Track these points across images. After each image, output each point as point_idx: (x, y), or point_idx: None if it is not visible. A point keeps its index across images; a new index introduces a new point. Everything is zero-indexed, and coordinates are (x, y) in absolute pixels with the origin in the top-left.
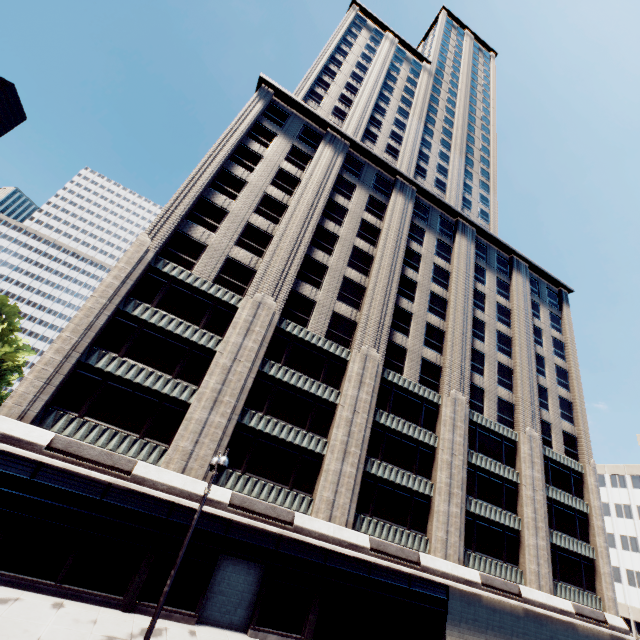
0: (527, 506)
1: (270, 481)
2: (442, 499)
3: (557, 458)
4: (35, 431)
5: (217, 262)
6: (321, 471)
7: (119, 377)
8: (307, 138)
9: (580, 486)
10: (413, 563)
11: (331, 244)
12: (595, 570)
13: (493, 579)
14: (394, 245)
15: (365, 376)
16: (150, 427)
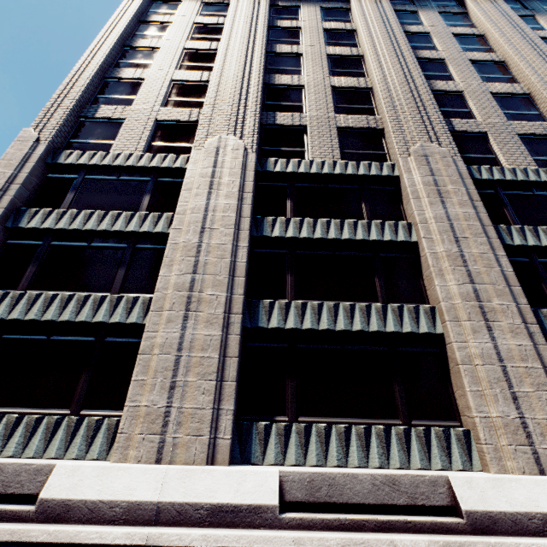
0: None
1: (355, 420)
2: None
3: None
4: None
5: (142, 131)
6: (453, 366)
7: (22, 323)
8: None
9: None
10: None
11: (295, 65)
12: None
13: None
14: (384, 32)
15: (441, 183)
16: (88, 389)
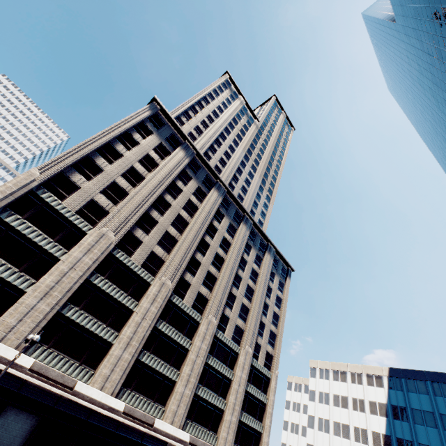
0: (232, 395)
1: (67, 356)
2: (182, 384)
3: (259, 367)
4: None
5: (83, 200)
6: (107, 354)
7: None
8: (172, 141)
9: (267, 386)
10: (149, 425)
11: (165, 208)
12: (260, 440)
13: (197, 440)
14: (203, 220)
15: (158, 296)
16: None
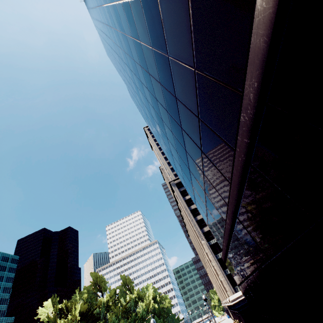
0: None
1: None
2: None
3: None
4: (238, 293)
5: None
6: None
7: None
8: None
9: None
10: None
11: None
12: None
13: None
14: None
15: None
16: None
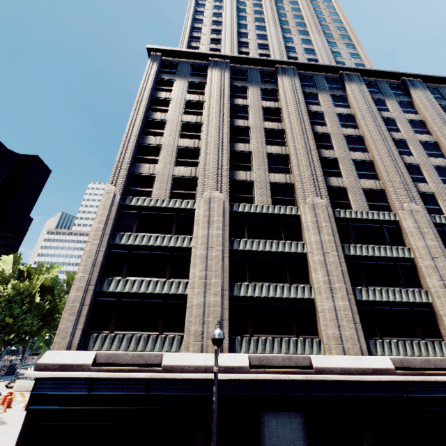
0: None
1: (276, 335)
2: (443, 301)
3: None
4: (81, 355)
5: (167, 183)
6: (317, 313)
7: (128, 293)
8: (197, 72)
9: None
10: (444, 370)
11: (246, 135)
12: None
13: None
14: (297, 114)
15: (320, 221)
16: (164, 323)
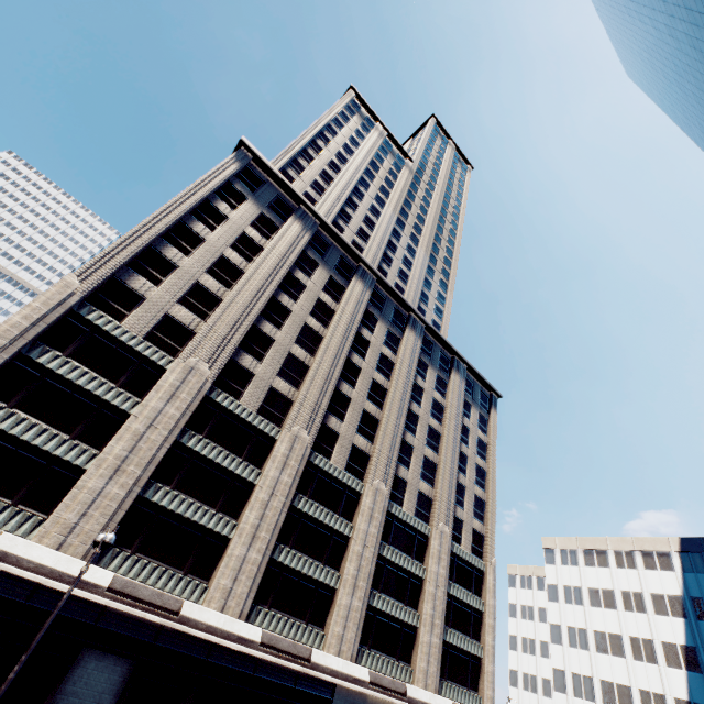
0: (428, 602)
1: (163, 564)
2: (346, 592)
3: (463, 555)
4: None
5: (153, 317)
6: (224, 556)
7: (2, 431)
8: (278, 208)
9: (480, 584)
10: (304, 660)
11: (282, 318)
12: (481, 669)
13: (382, 677)
14: (345, 329)
15: (291, 458)
16: (28, 493)
